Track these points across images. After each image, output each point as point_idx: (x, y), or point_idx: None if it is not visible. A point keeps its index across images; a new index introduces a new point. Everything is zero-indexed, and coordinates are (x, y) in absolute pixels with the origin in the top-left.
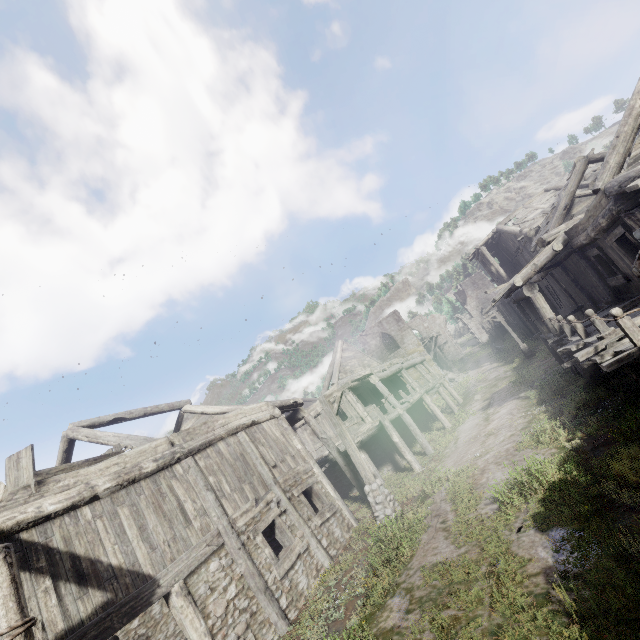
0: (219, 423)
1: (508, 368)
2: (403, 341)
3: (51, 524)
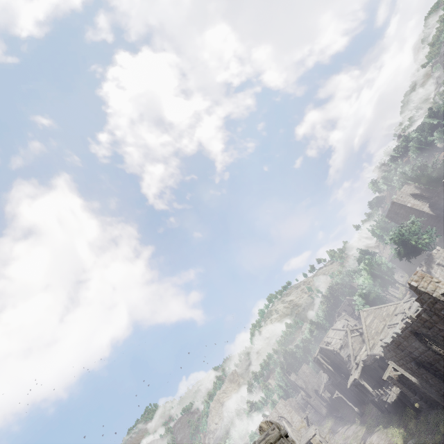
0: None
1: (356, 425)
2: (292, 420)
3: None
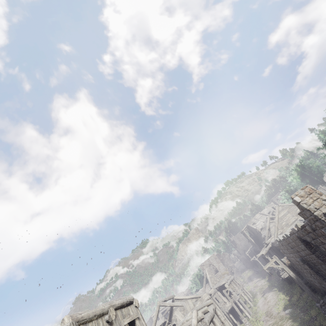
0: (203, 298)
1: (264, 280)
2: (219, 268)
3: None
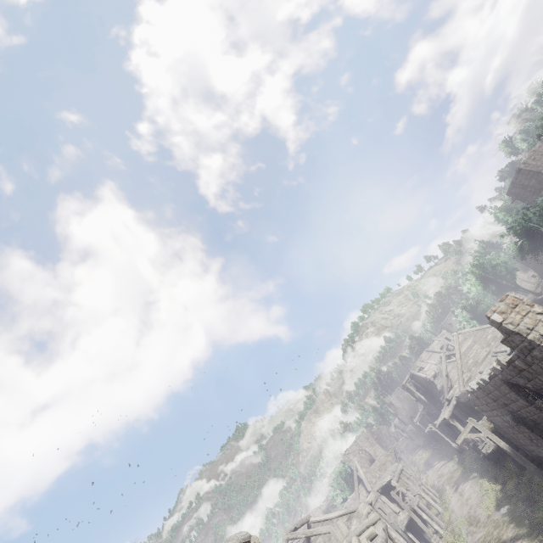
0: (361, 512)
1: (453, 463)
2: (376, 454)
3: None
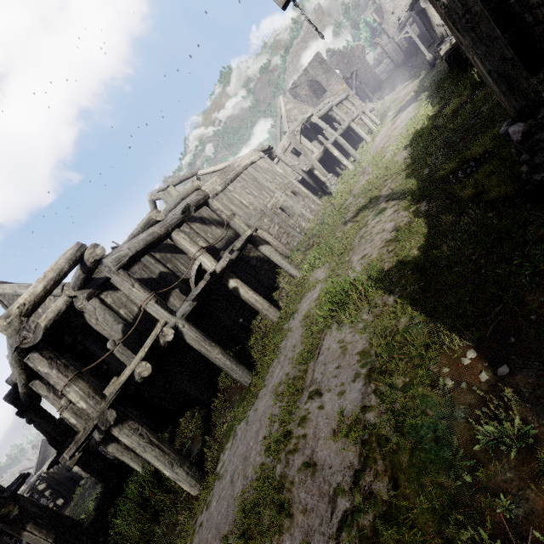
0: (236, 165)
1: (415, 83)
2: (328, 84)
3: (200, 212)
